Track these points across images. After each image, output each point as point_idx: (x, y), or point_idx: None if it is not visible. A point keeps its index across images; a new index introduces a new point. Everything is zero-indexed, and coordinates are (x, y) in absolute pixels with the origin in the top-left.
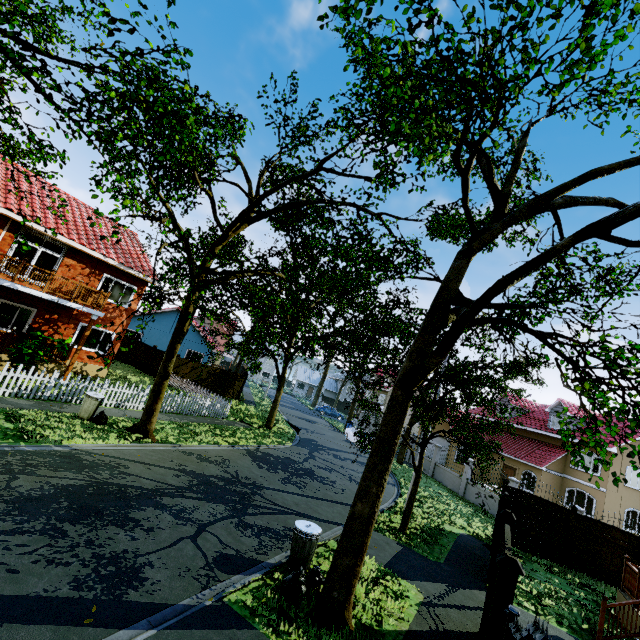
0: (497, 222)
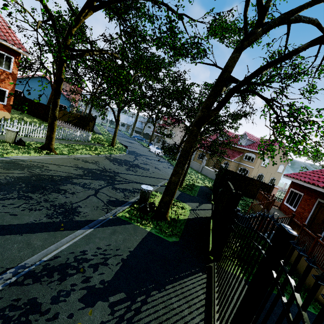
0: (258, 29)
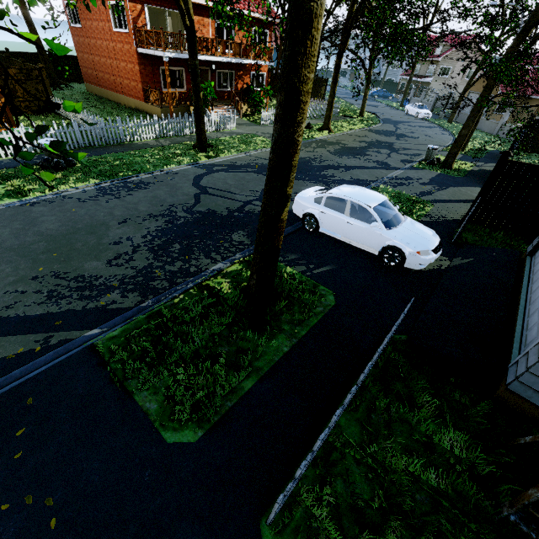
0: None
